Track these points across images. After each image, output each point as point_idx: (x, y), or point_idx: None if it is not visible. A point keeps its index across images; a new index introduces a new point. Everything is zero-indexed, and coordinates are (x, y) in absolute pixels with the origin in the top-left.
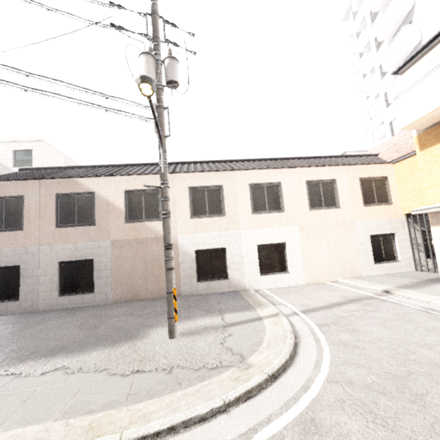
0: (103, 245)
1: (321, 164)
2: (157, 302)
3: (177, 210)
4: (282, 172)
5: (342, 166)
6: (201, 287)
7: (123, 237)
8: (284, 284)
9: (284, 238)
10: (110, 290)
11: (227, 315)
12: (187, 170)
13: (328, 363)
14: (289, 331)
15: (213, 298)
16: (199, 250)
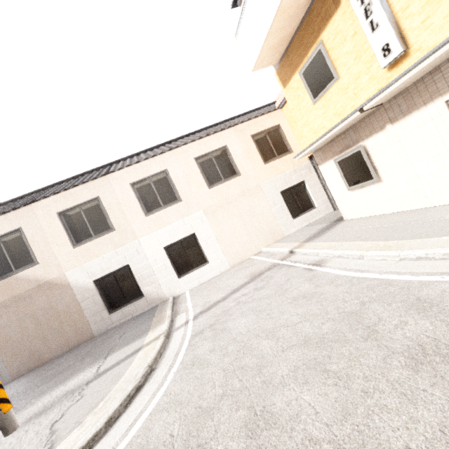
0: None
1: (208, 134)
2: (60, 360)
3: (52, 245)
4: (165, 158)
5: (228, 129)
6: (116, 318)
7: None
8: (208, 277)
9: (192, 229)
10: (3, 368)
11: (111, 357)
12: (52, 192)
13: (149, 413)
14: (147, 364)
15: (124, 327)
16: (99, 279)
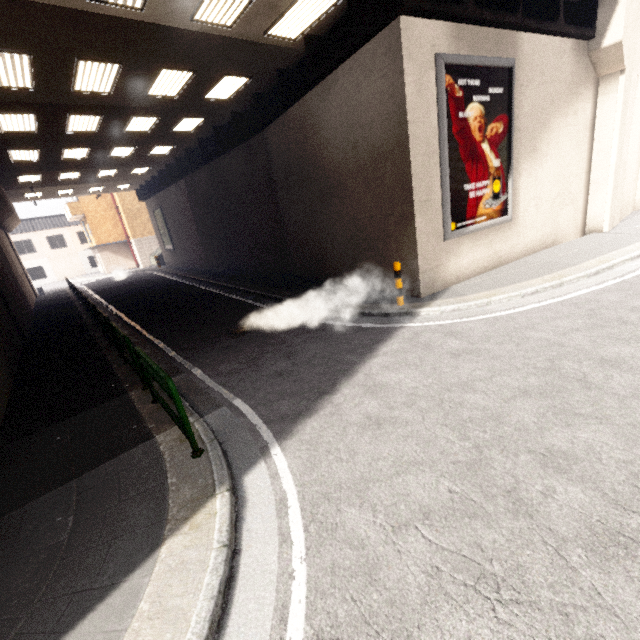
0: None
1: (55, 226)
2: None
3: None
4: (31, 234)
5: (65, 228)
6: None
7: None
8: (47, 283)
9: (41, 264)
10: None
11: None
12: None
13: None
14: None
15: None
16: None
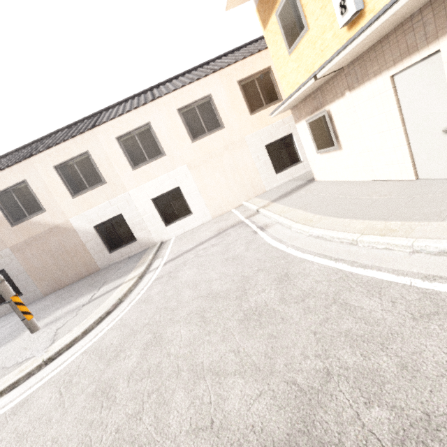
0: (4, 254)
1: (193, 79)
2: (75, 285)
3: (54, 196)
4: (147, 109)
5: (213, 74)
6: (115, 256)
7: (18, 240)
8: (192, 226)
9: (176, 183)
10: (35, 288)
11: (103, 288)
12: (47, 146)
13: (107, 329)
14: (119, 297)
15: (120, 265)
16: (98, 225)
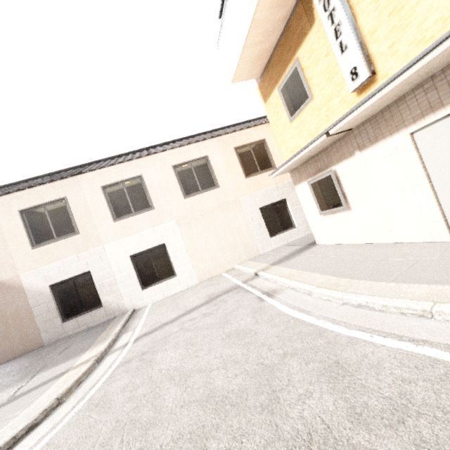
0: None
1: (191, 142)
2: None
3: (9, 244)
4: (141, 163)
5: (211, 139)
6: (69, 327)
7: None
8: (174, 291)
9: (162, 239)
10: None
11: (38, 376)
12: (19, 188)
13: None
14: (57, 395)
15: (73, 339)
16: (56, 284)
